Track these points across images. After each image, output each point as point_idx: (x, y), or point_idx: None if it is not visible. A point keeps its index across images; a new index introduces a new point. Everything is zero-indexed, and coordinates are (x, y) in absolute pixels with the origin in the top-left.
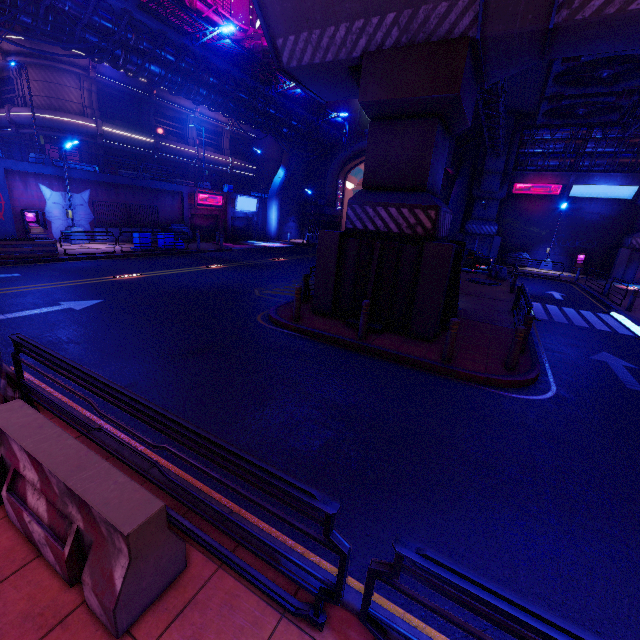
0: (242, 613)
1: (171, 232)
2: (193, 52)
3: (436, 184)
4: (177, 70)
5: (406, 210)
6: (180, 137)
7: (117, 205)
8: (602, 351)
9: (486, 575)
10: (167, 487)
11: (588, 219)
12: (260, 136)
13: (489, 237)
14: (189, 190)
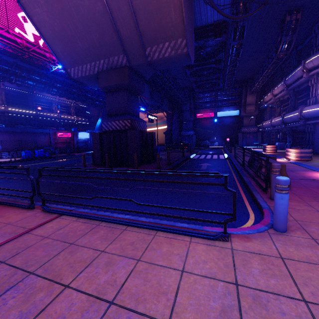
0: (11, 210)
1: (41, 149)
2: (48, 75)
3: (135, 112)
4: (41, 82)
5: (121, 121)
6: (49, 110)
7: (14, 141)
8: (205, 163)
9: (99, 202)
10: (0, 200)
11: (226, 124)
12: (89, 106)
13: (191, 136)
14: (53, 131)
